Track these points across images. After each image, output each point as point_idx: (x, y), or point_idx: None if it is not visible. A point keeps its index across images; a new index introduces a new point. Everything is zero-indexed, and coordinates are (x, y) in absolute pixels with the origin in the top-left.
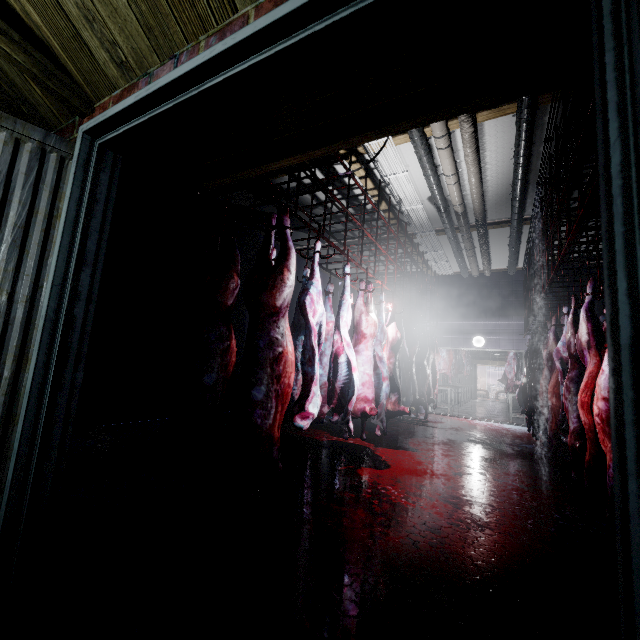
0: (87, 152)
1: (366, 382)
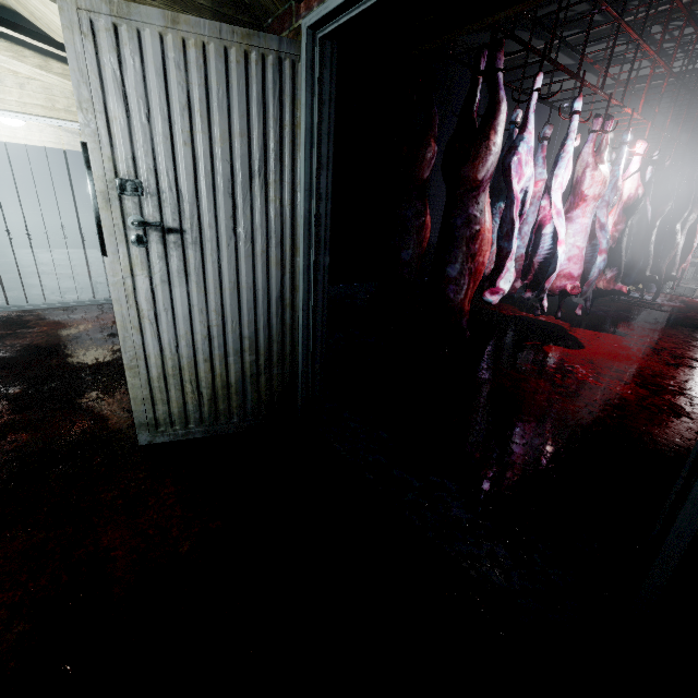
0: (311, 50)
1: (574, 257)
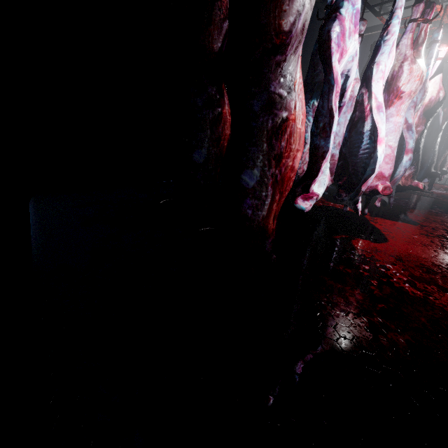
0: None
1: (387, 157)
